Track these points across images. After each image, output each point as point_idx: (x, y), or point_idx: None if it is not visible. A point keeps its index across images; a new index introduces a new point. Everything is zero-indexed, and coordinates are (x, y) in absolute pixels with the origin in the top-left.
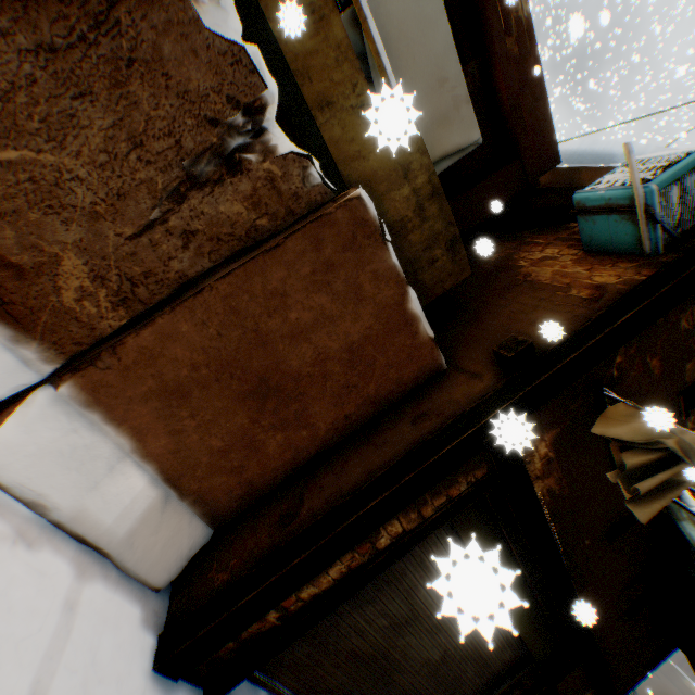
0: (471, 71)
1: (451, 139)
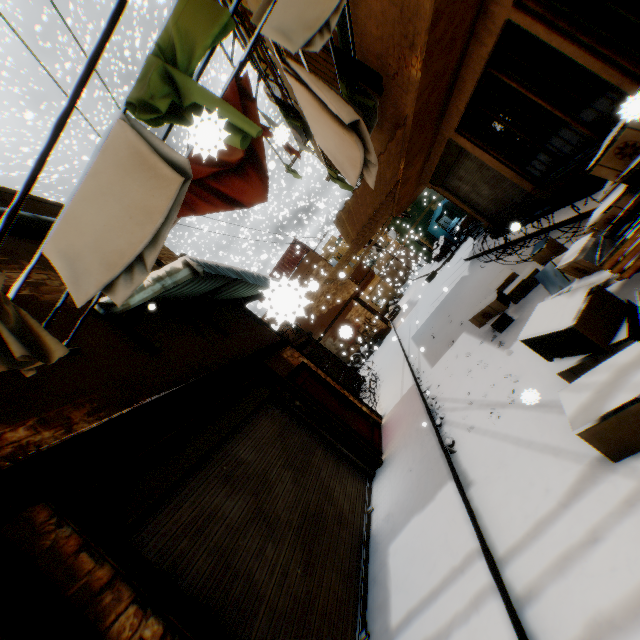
0: None
1: None
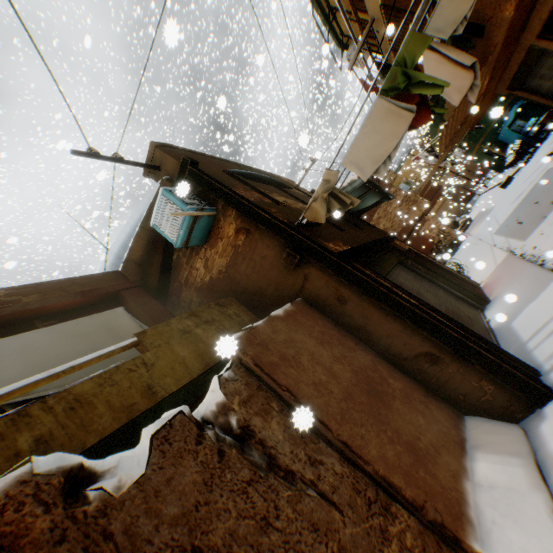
0: (45, 326)
1: (126, 324)
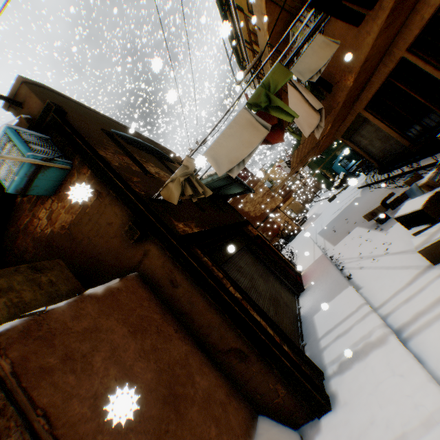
0: None
1: None
